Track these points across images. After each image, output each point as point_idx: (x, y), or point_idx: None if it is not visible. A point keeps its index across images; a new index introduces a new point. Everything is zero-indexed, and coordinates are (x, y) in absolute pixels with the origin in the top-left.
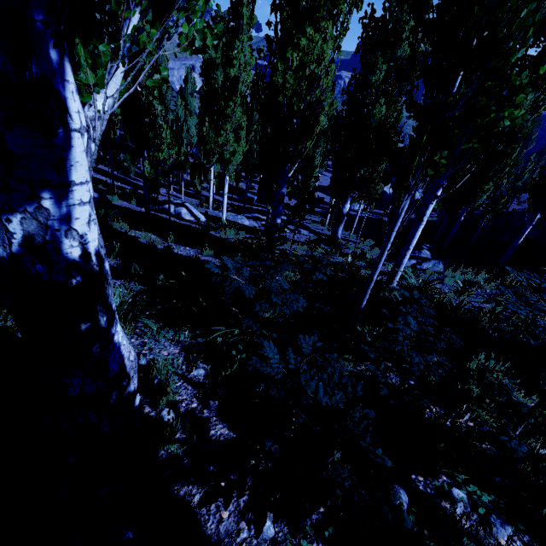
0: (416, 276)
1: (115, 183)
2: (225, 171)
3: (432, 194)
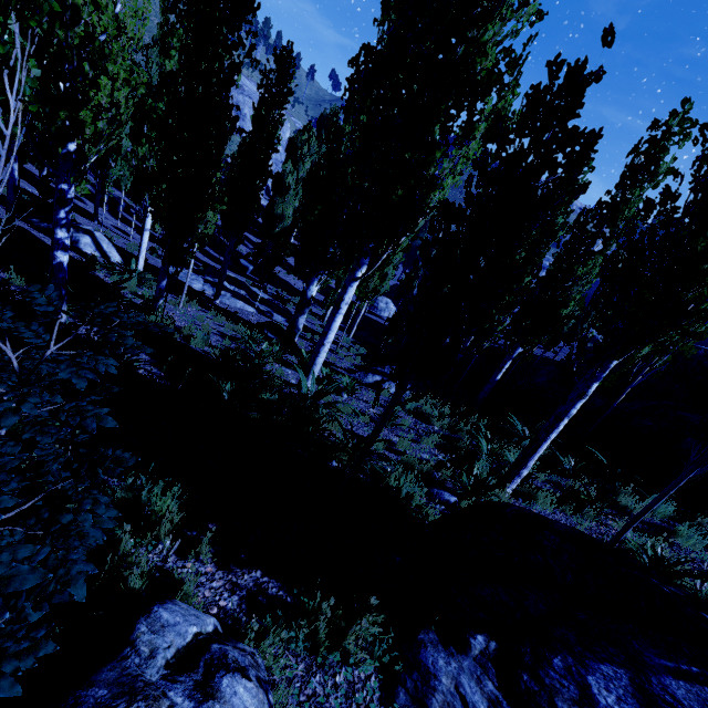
0: (353, 391)
1: (28, 189)
2: (146, 197)
3: (352, 274)
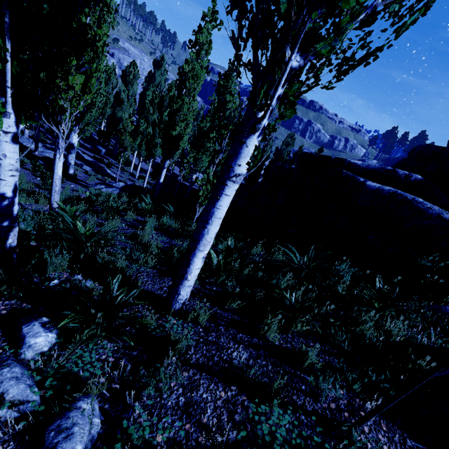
0: None
1: None
2: None
3: None
